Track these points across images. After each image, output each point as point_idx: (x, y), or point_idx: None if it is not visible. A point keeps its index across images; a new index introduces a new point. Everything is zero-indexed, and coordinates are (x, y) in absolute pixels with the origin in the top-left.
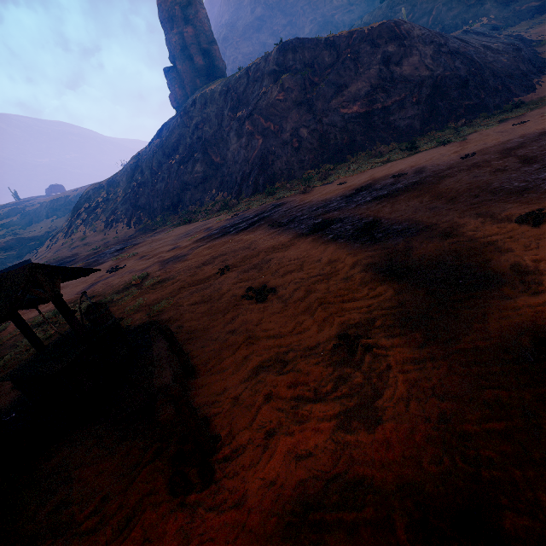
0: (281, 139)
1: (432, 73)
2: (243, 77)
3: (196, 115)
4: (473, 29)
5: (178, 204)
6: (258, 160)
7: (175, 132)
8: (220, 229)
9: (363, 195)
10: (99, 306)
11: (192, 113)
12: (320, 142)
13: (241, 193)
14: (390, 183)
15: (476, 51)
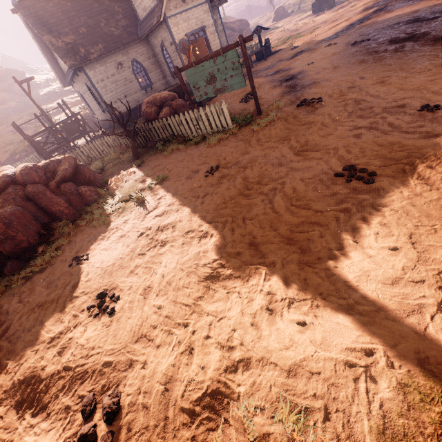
0: None
1: None
2: None
3: None
4: None
5: None
6: None
7: None
8: None
9: None
10: (267, 39)
11: None
12: None
13: None
14: None
15: None
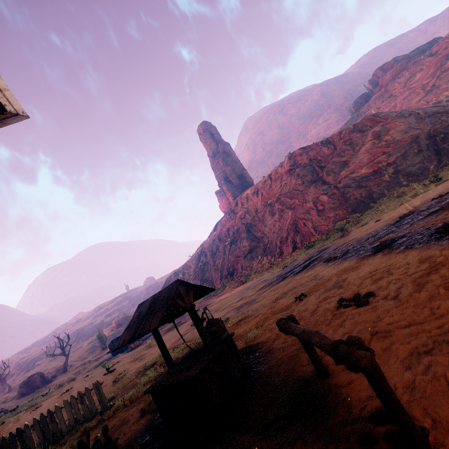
0: (306, 207)
1: (422, 131)
2: (267, 180)
3: (239, 210)
4: (440, 100)
5: (233, 272)
6: (291, 226)
7: (225, 224)
8: (276, 277)
9: (411, 218)
10: (217, 319)
11: (236, 210)
12: (340, 200)
13: (282, 253)
14: (435, 203)
15: None
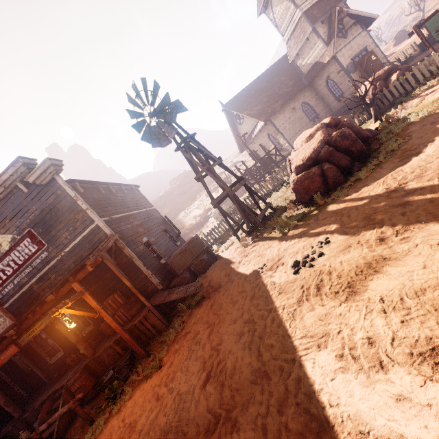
0: None
1: None
2: None
3: None
4: None
5: None
6: None
7: None
8: None
9: None
10: None
11: None
12: None
13: None
14: None
15: None
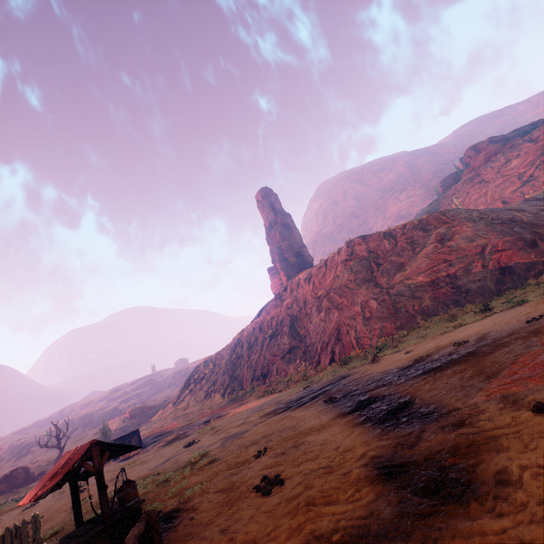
0: (353, 311)
1: (490, 241)
2: (322, 266)
3: (287, 297)
4: (533, 197)
5: (267, 374)
6: (334, 331)
7: (270, 312)
8: (287, 402)
9: (417, 367)
10: (128, 483)
11: (284, 296)
12: (390, 310)
13: (319, 362)
14: (447, 353)
15: (535, 216)
